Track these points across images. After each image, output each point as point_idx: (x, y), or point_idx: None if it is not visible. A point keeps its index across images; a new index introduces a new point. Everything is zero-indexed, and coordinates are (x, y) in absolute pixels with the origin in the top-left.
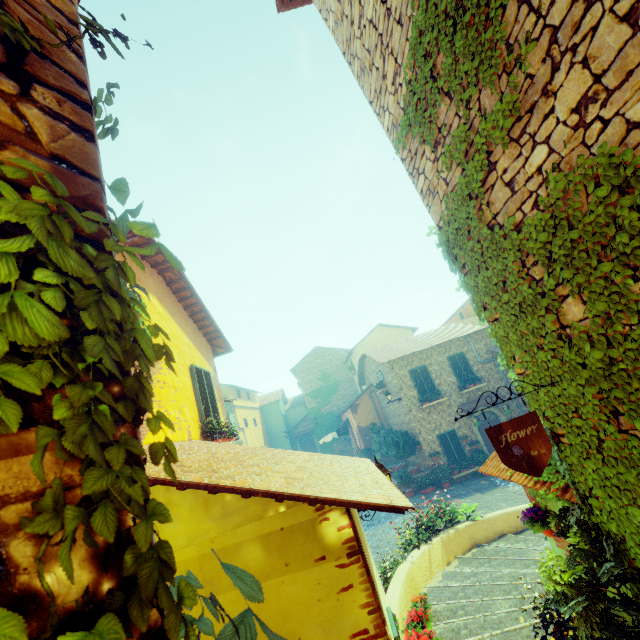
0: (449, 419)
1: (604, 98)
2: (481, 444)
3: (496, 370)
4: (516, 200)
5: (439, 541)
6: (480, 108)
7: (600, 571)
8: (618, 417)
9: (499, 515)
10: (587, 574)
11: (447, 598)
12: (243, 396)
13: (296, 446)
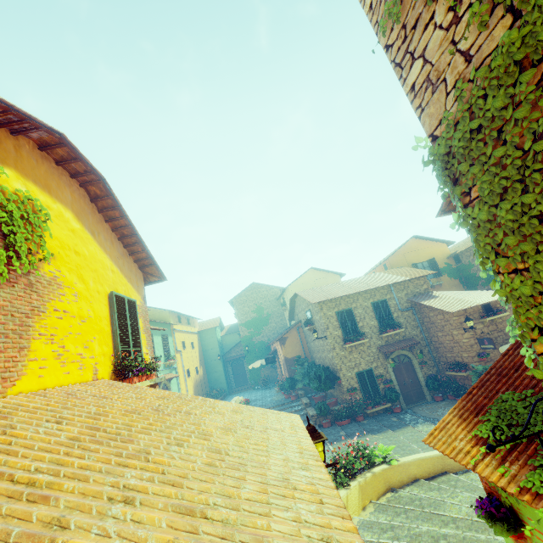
0: (368, 359)
1: None
2: (394, 383)
3: (413, 318)
4: None
5: (357, 486)
6: None
7: None
8: None
9: (414, 460)
10: None
11: None
12: (183, 321)
13: (228, 368)
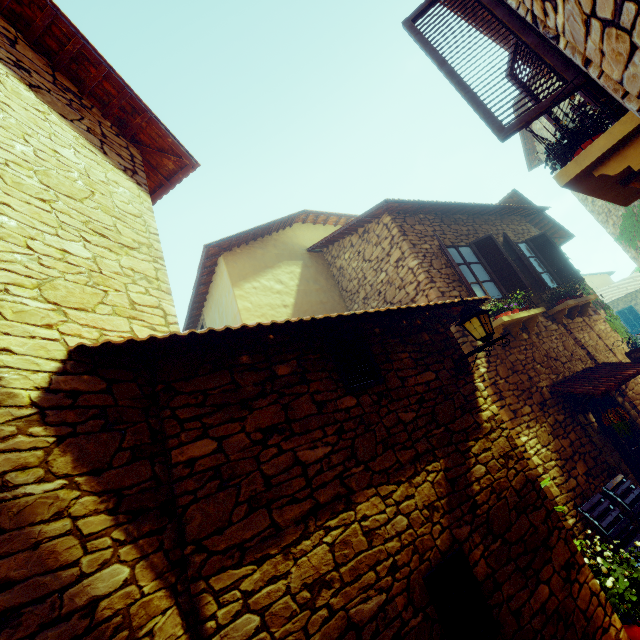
0: None
1: None
2: None
3: None
4: None
5: None
6: None
7: None
8: None
9: None
10: None
11: None
12: None
13: None
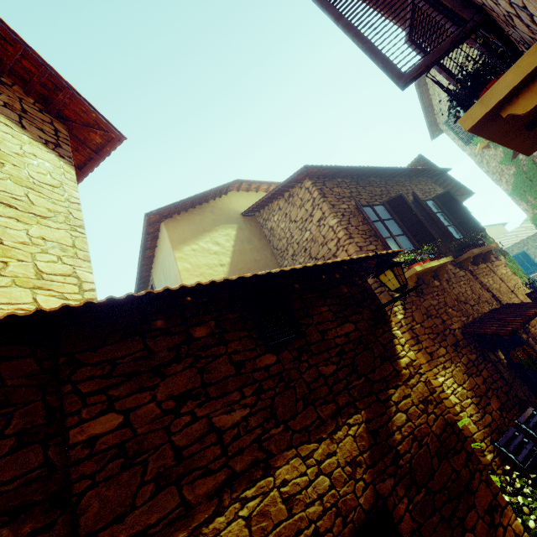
0: None
1: None
2: None
3: None
4: None
5: None
6: None
7: None
8: None
9: None
10: None
11: None
12: None
13: None
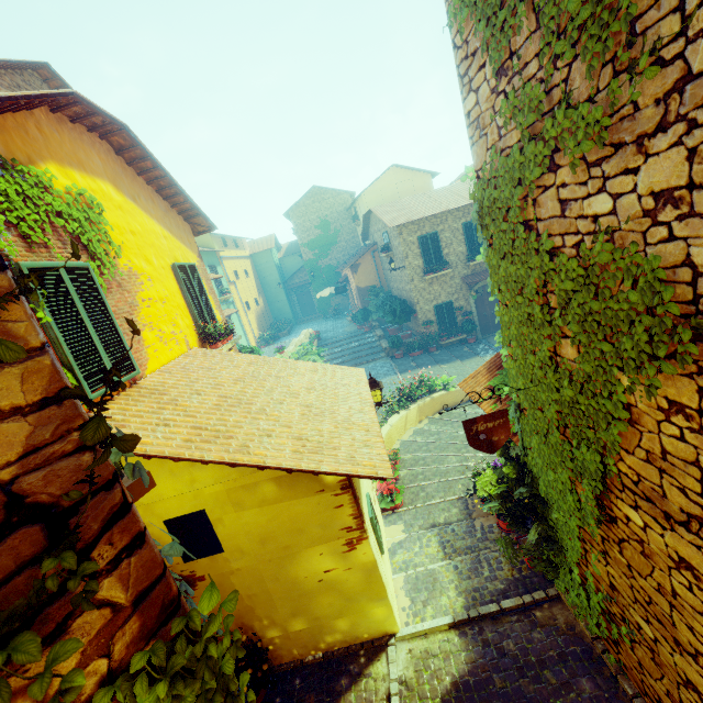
0: (449, 291)
1: (685, 212)
2: (474, 315)
3: None
4: (562, 225)
5: (416, 407)
6: (567, 80)
7: (516, 490)
8: (566, 428)
9: None
10: (508, 488)
11: (414, 450)
12: (230, 245)
13: (292, 297)
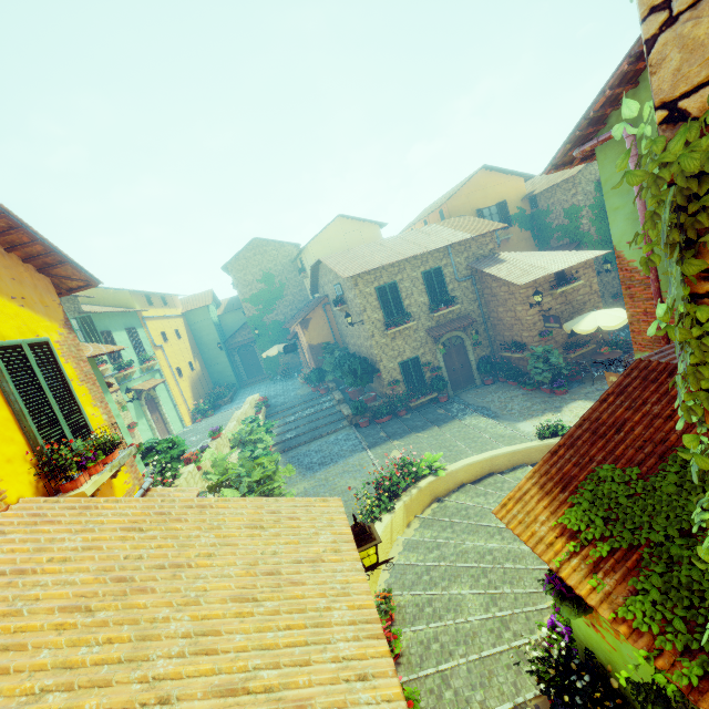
0: (414, 345)
1: None
2: (442, 370)
3: (472, 290)
4: None
5: (402, 506)
6: None
7: None
8: None
9: (462, 467)
10: None
11: (411, 582)
12: (156, 302)
13: (234, 358)
